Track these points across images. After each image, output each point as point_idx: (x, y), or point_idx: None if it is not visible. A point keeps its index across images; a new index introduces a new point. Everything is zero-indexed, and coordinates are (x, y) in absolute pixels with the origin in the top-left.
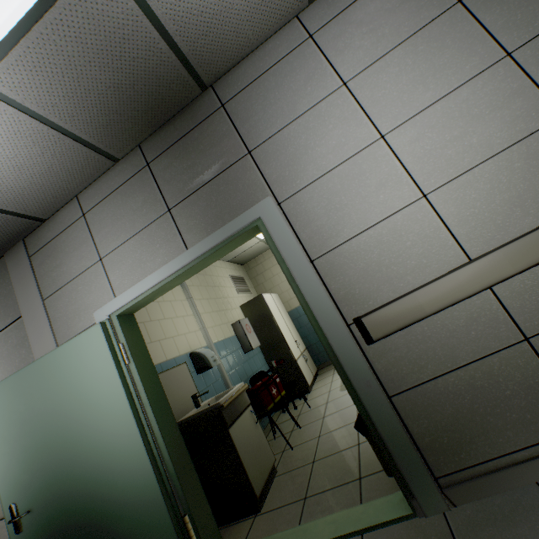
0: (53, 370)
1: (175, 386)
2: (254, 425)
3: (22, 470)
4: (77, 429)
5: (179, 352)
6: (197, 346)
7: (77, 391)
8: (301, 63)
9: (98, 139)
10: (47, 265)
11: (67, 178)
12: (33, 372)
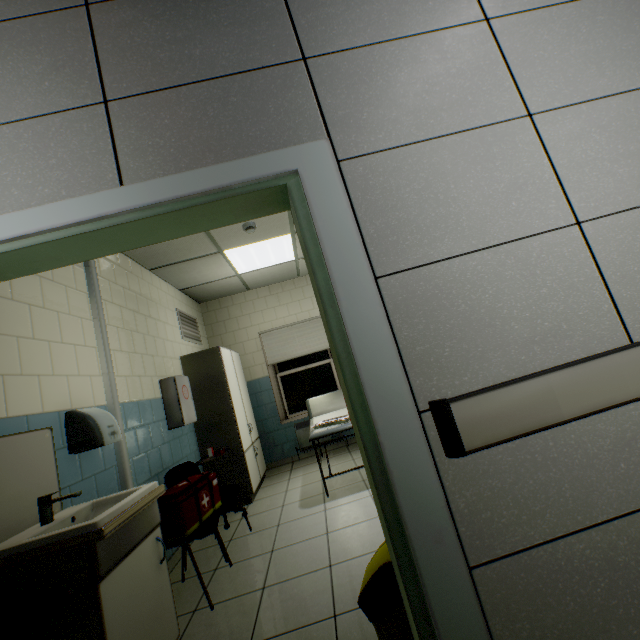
0: None
1: (7, 474)
2: (156, 567)
3: None
4: None
5: (44, 406)
6: (86, 402)
7: None
8: None
9: None
10: None
11: None
12: None
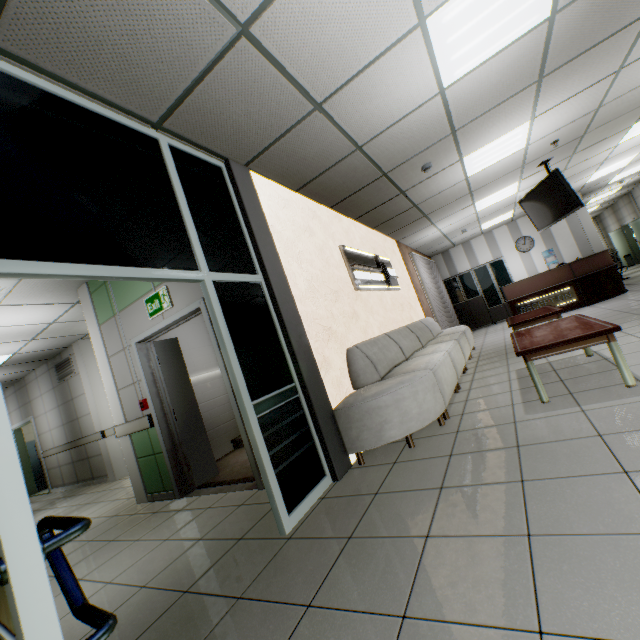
0: None
1: None
2: None
3: None
4: None
5: None
6: None
7: None
8: (36, 384)
9: None
10: None
11: None
12: None
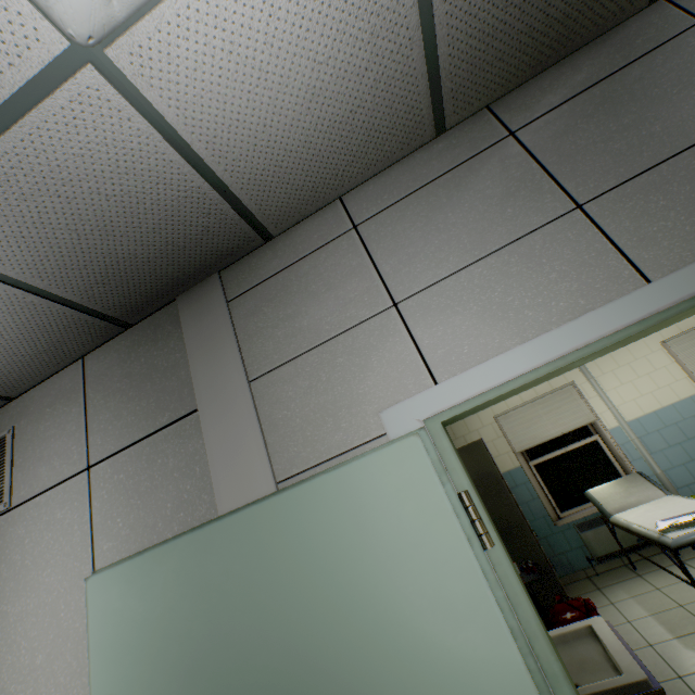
0: (288, 538)
1: None
2: None
3: None
4: None
5: None
6: None
7: (354, 605)
8: None
9: (454, 66)
10: (263, 316)
11: (356, 150)
12: (234, 537)
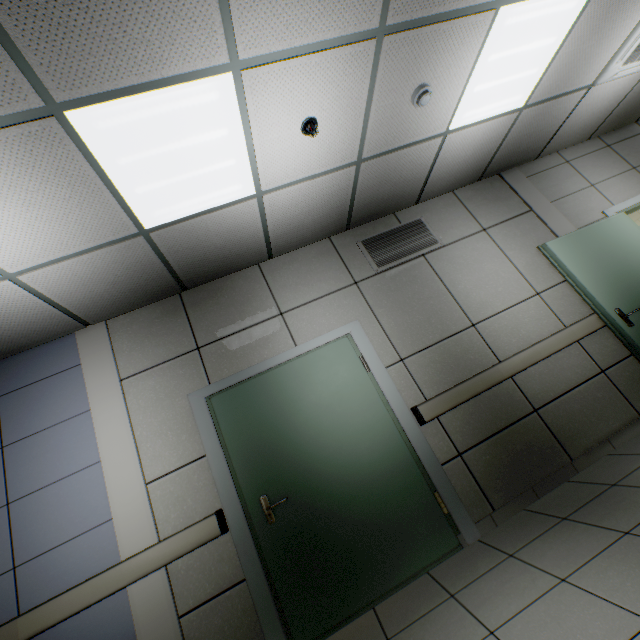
0: (602, 232)
1: None
2: None
3: (610, 288)
4: (639, 265)
5: None
6: None
7: (627, 245)
8: None
9: (606, 121)
10: (543, 184)
11: (576, 136)
12: (587, 233)
